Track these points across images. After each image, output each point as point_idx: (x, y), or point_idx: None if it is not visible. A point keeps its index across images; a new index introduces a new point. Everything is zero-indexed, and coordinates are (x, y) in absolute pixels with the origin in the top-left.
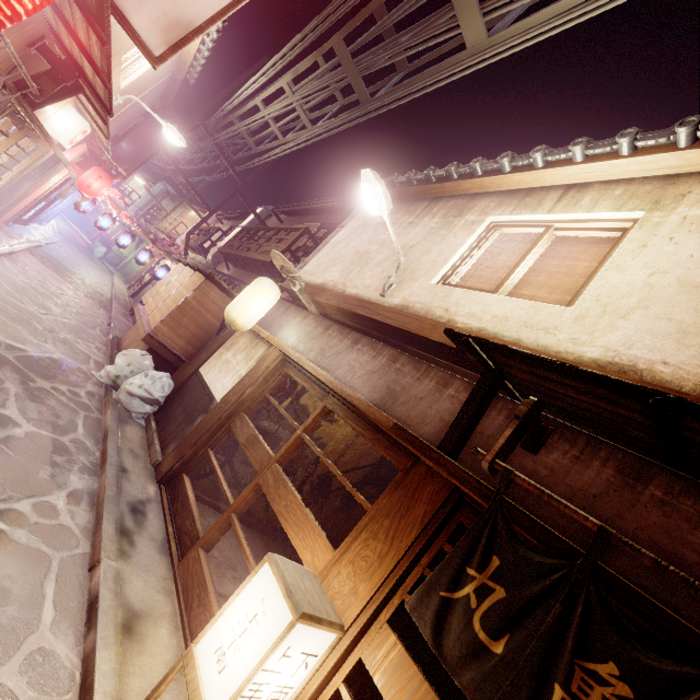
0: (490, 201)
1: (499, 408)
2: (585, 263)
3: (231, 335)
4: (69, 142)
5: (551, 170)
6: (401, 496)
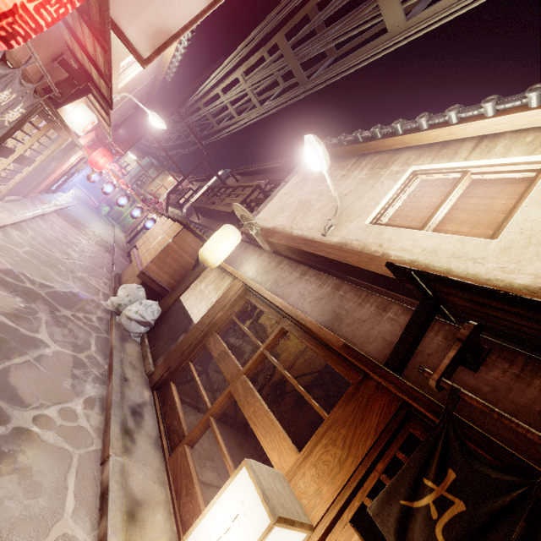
0: (411, 154)
1: (436, 329)
2: (503, 200)
3: (203, 270)
4: (82, 131)
5: (465, 124)
6: (355, 407)
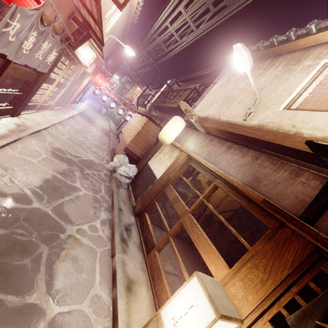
0: (323, 49)
1: None
2: None
3: (161, 146)
4: (88, 63)
5: None
6: (273, 245)
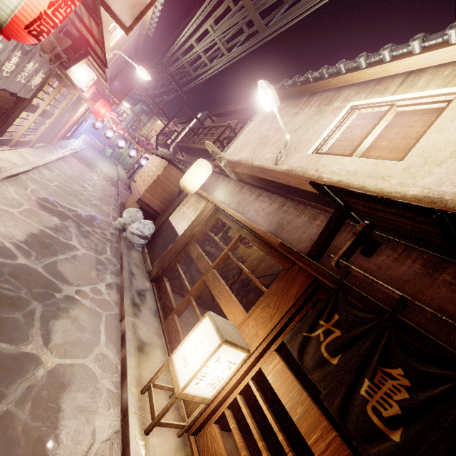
0: (351, 91)
1: (348, 231)
2: (417, 129)
3: (185, 196)
4: (86, 87)
5: (396, 62)
6: (284, 283)
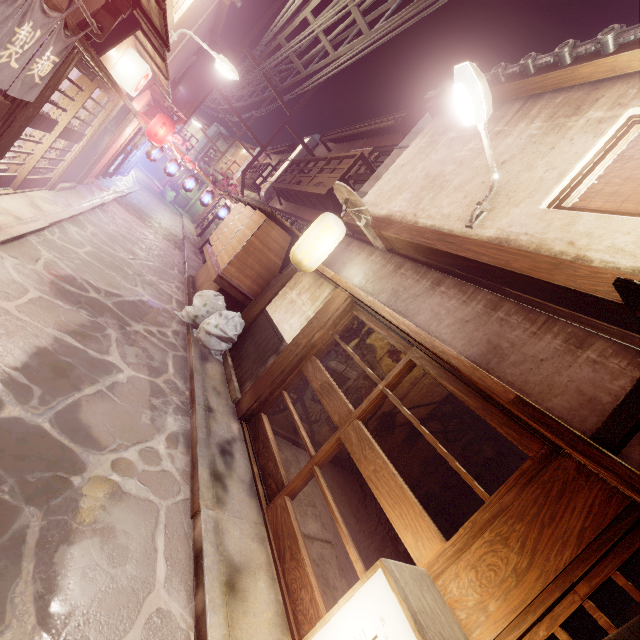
0: (628, 87)
1: None
2: None
3: (293, 273)
4: (134, 89)
5: None
6: (539, 495)
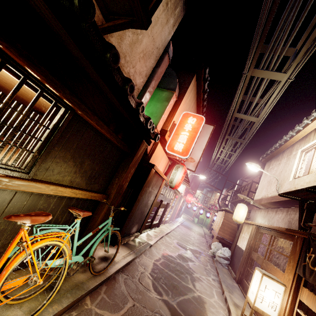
0: (297, 145)
1: None
2: None
3: (241, 228)
4: (183, 191)
5: (305, 128)
6: (293, 247)
